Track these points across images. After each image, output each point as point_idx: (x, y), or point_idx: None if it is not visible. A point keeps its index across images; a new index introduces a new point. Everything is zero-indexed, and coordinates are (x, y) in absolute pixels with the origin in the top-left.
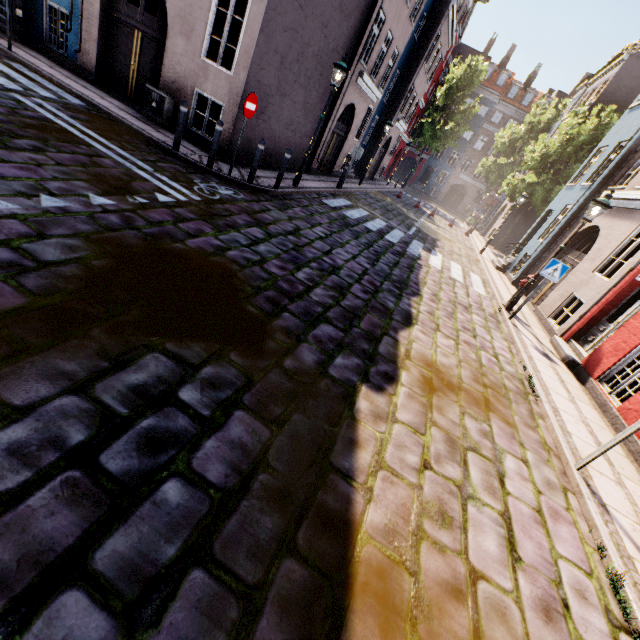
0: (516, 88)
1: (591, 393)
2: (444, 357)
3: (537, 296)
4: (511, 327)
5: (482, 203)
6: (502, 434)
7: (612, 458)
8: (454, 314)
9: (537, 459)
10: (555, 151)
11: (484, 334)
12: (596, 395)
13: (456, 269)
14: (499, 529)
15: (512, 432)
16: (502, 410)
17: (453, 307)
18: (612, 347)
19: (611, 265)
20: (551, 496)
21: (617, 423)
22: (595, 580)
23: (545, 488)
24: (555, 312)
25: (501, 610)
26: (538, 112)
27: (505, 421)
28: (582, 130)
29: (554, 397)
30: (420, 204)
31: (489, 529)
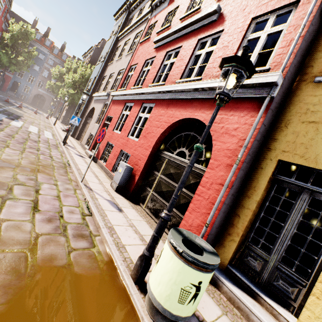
0: (57, 50)
1: (99, 164)
2: (9, 156)
3: (82, 139)
4: (64, 148)
5: (57, 105)
6: (44, 178)
7: (101, 179)
8: (25, 143)
9: (64, 183)
10: (79, 80)
11: (46, 150)
12: (100, 164)
13: (34, 128)
14: (29, 205)
15: (51, 177)
16: (48, 172)
17: (25, 140)
18: (102, 146)
19: (99, 119)
20: (67, 192)
21: (105, 170)
22: (80, 207)
23: (65, 190)
24: (87, 142)
25: (19, 226)
26: (70, 63)
27: (48, 175)
28: (86, 73)
29: (80, 166)
30: (11, 101)
31: (21, 206)
